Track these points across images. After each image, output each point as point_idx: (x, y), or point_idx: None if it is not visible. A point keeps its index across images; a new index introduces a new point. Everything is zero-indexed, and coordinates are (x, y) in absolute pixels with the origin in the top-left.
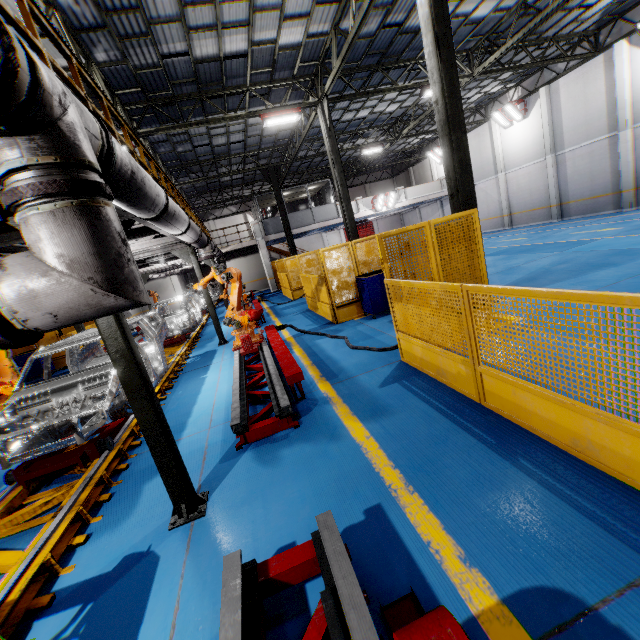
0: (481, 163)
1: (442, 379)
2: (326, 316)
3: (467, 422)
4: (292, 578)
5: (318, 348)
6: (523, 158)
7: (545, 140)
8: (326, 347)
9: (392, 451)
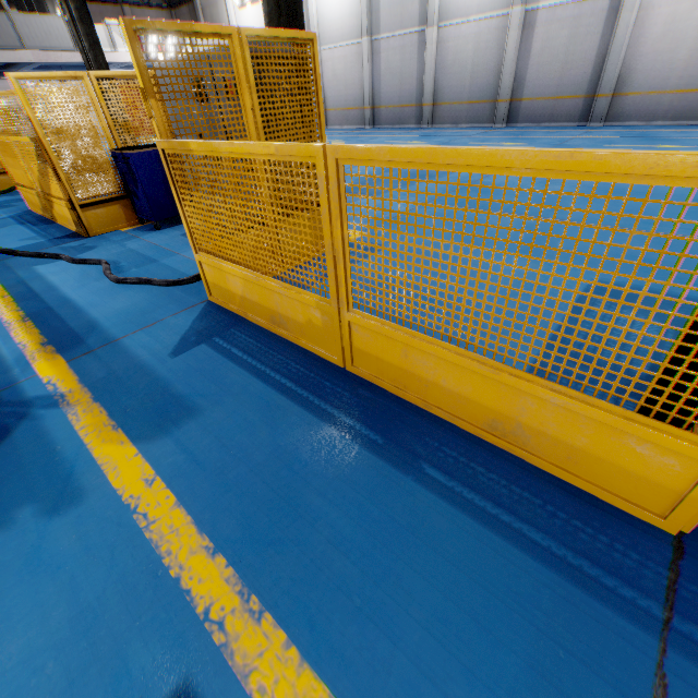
0: None
1: (281, 331)
2: (65, 223)
3: (332, 407)
4: None
5: (43, 283)
6: (339, 33)
7: (363, 14)
8: (62, 281)
9: (206, 507)
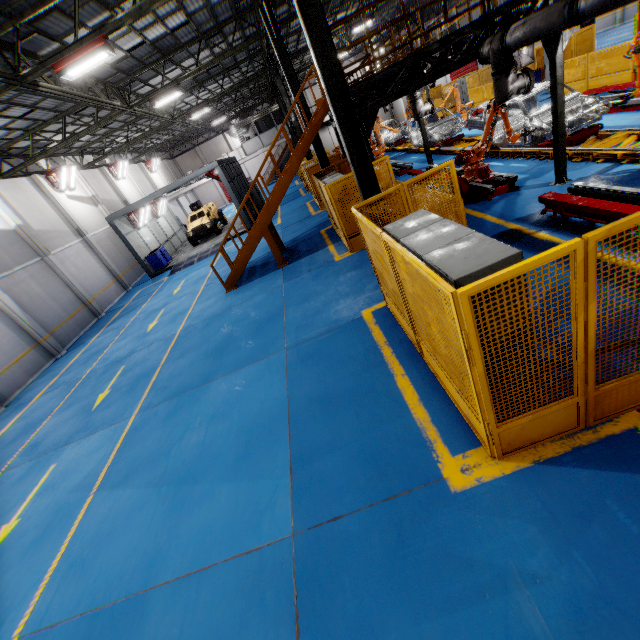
0: None
1: None
2: None
3: None
4: None
5: None
6: None
7: None
8: None
9: None
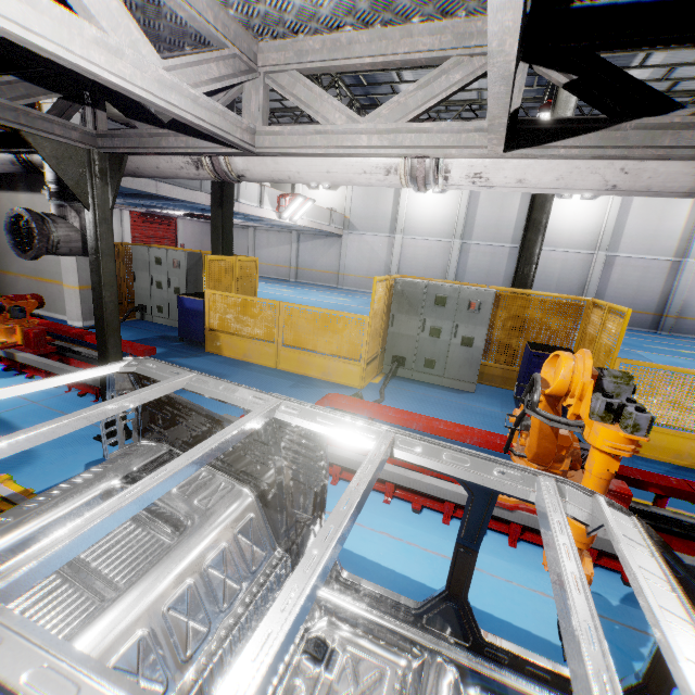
0: (375, 213)
1: None
2: None
3: None
4: None
5: None
6: (428, 230)
7: (458, 224)
8: None
9: None
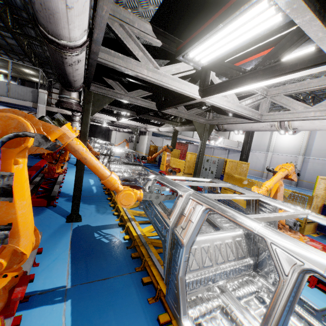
0: (260, 143)
1: None
2: None
3: None
4: None
5: None
6: (285, 151)
7: (301, 148)
8: None
9: None
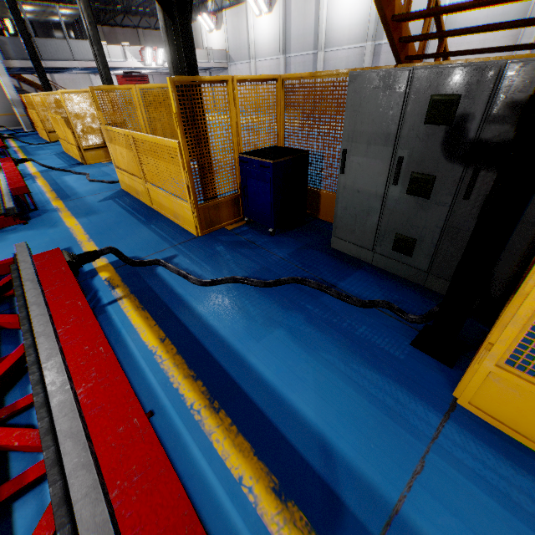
0: (240, 44)
1: (138, 197)
2: (78, 158)
3: (139, 214)
4: (1, 272)
5: (61, 180)
6: (267, 51)
7: (280, 40)
8: (69, 180)
9: (89, 228)
